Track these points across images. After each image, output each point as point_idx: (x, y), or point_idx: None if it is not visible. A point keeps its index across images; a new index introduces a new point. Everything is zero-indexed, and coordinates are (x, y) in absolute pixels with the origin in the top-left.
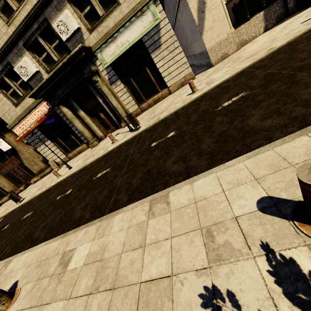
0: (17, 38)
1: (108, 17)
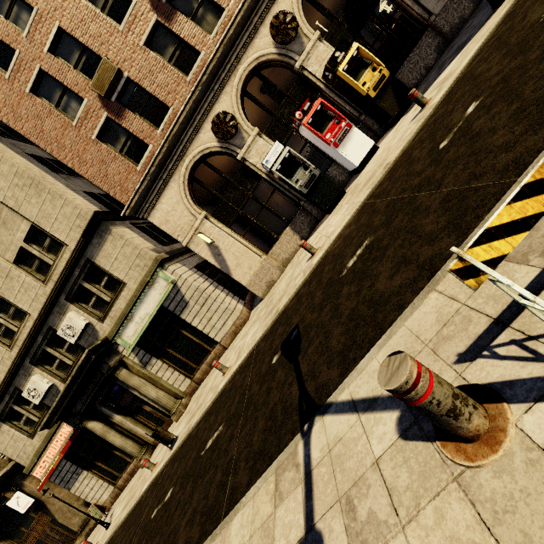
0: (22, 359)
1: (117, 300)
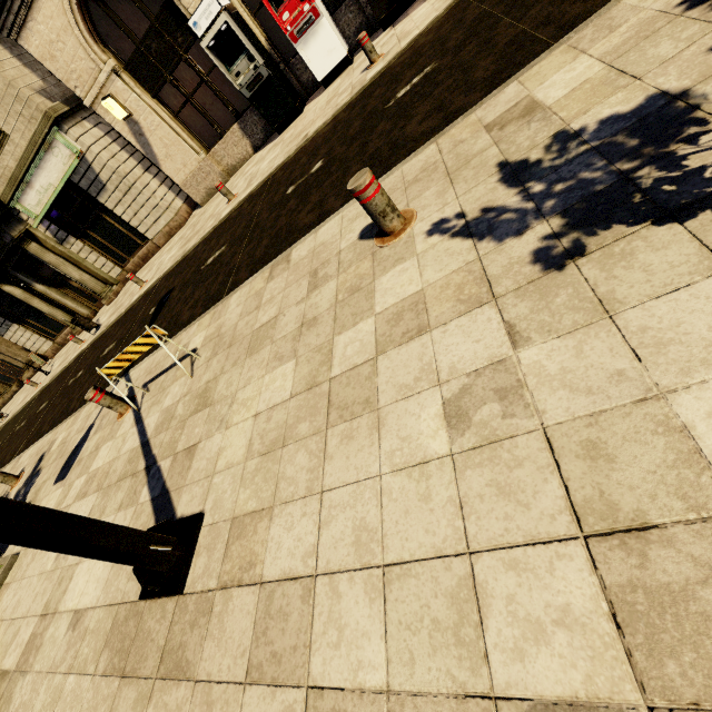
0: None
1: (1, 154)
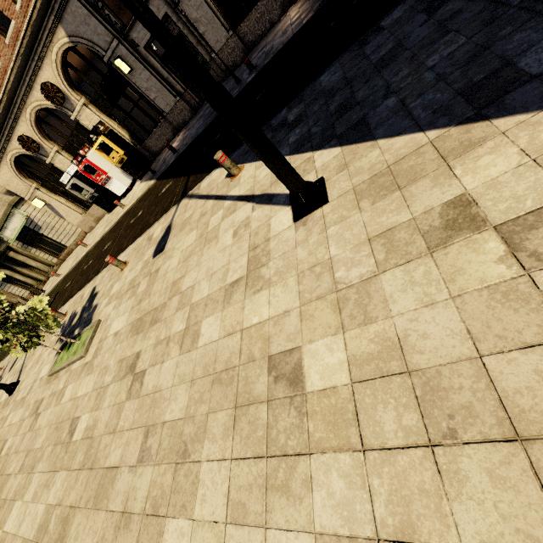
0: None
1: None
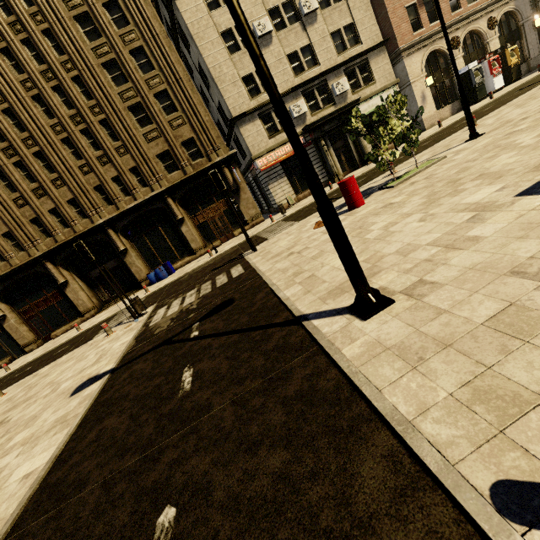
0: (302, 86)
1: (366, 88)
